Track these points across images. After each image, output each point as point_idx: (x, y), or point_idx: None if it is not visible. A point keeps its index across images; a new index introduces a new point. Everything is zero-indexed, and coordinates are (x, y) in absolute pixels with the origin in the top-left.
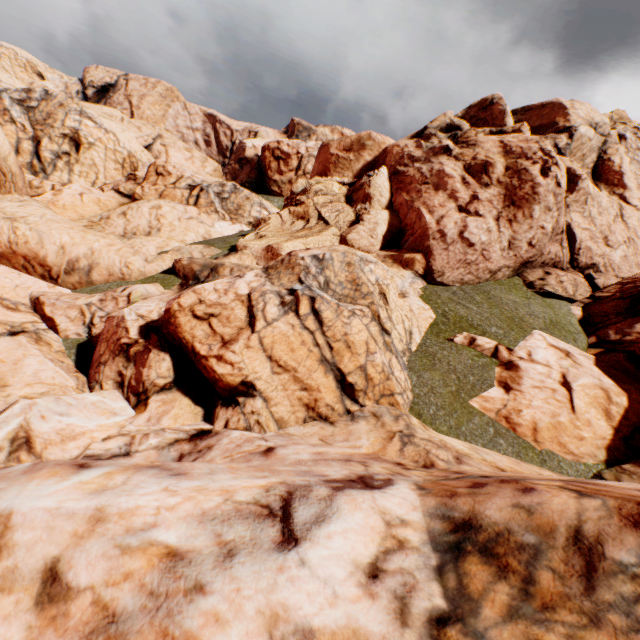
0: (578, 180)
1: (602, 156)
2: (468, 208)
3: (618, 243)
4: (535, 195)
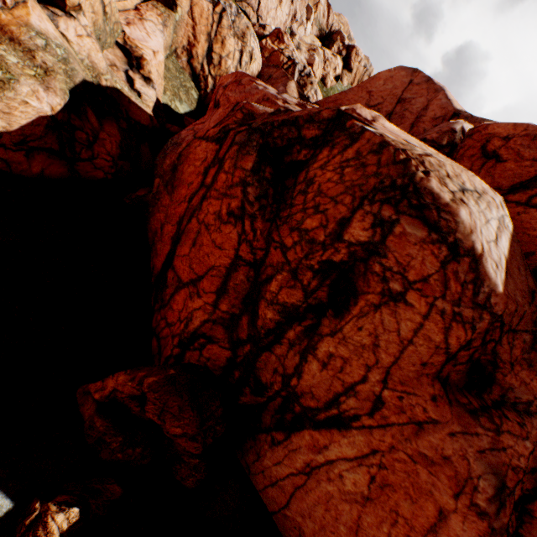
0: None
1: None
2: None
3: (271, 17)
4: None
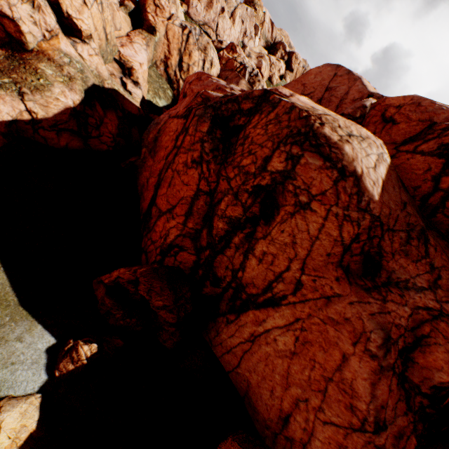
0: (224, 12)
1: (235, 10)
2: (200, 1)
3: (227, 35)
4: (212, 8)
